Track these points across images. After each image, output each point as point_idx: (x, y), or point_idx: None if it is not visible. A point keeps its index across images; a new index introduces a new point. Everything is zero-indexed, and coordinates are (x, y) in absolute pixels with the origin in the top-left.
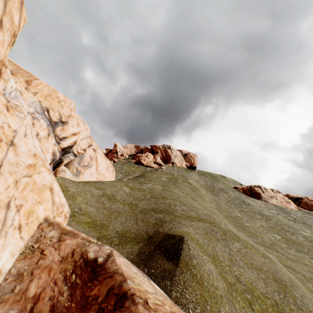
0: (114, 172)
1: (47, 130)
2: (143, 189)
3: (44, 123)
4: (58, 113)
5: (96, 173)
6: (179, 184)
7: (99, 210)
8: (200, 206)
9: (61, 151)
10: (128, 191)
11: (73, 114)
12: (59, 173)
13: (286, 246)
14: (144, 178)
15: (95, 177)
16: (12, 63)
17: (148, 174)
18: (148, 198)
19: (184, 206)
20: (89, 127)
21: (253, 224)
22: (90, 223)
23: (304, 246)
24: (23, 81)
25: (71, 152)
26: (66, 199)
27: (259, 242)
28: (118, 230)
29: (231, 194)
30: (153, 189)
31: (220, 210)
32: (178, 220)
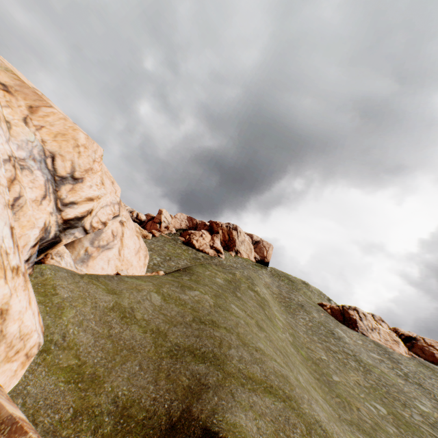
0: (146, 258)
1: (43, 188)
2: (183, 301)
3: (40, 178)
4: (70, 163)
5: (116, 259)
6: (242, 292)
7: (98, 340)
8: (269, 343)
9: (62, 224)
10: (159, 303)
11: (95, 168)
12: (52, 259)
13: (395, 431)
14: (190, 275)
15: (113, 265)
16: (14, 75)
17: (198, 269)
18: (188, 322)
19: (243, 348)
20: (120, 189)
21: (345, 379)
22: (73, 371)
23: (424, 436)
24: (24, 105)
25: (78, 227)
26: (44, 313)
27: (355, 422)
28: (118, 394)
29: (315, 316)
30: (199, 303)
31: (297, 346)
32: (229, 388)
